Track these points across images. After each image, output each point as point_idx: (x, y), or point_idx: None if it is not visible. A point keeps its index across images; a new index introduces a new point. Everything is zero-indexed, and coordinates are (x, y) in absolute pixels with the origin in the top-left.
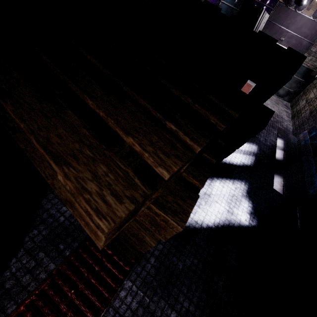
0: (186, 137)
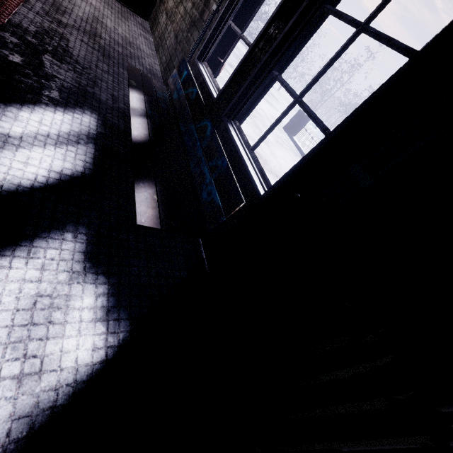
0: None
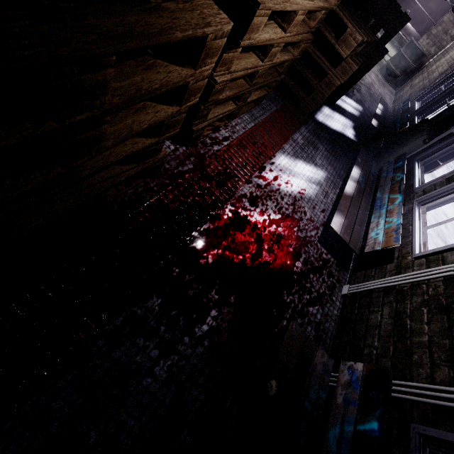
0: (366, 35)
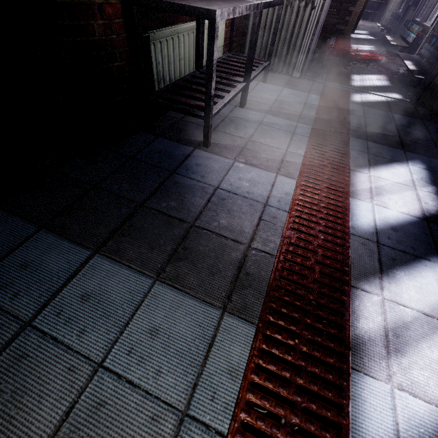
0: None
